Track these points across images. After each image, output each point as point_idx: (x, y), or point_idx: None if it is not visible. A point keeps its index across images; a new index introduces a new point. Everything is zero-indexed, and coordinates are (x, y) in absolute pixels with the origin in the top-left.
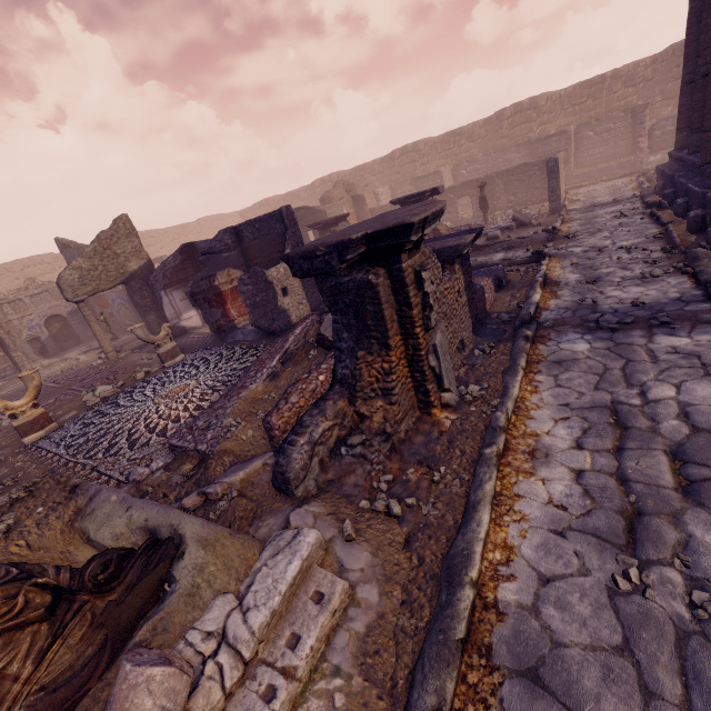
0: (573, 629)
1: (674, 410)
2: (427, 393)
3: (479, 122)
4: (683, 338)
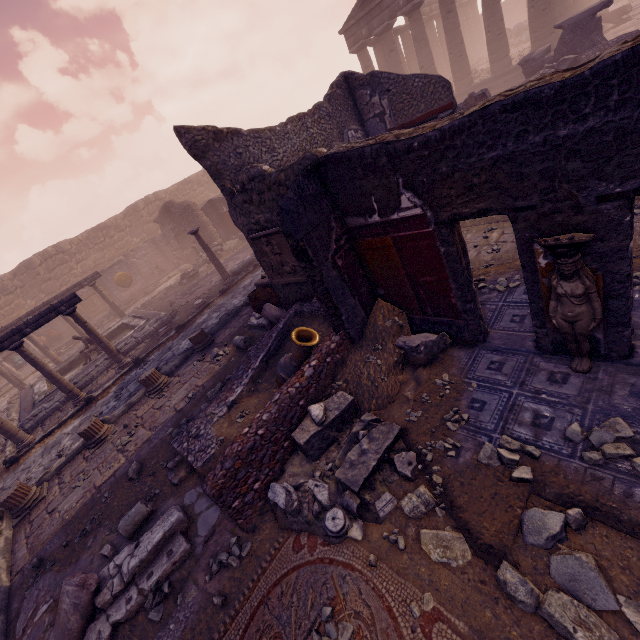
0: None
1: None
2: None
3: (200, 173)
4: None
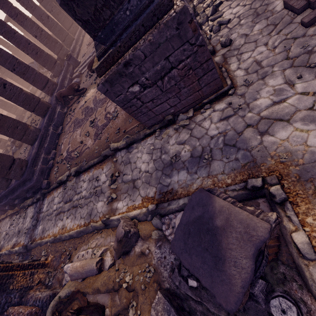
0: (86, 211)
1: (59, 204)
2: (39, 264)
3: None
4: (45, 205)
